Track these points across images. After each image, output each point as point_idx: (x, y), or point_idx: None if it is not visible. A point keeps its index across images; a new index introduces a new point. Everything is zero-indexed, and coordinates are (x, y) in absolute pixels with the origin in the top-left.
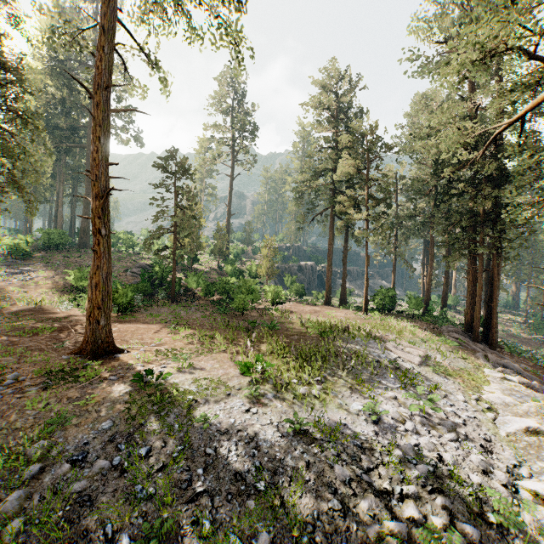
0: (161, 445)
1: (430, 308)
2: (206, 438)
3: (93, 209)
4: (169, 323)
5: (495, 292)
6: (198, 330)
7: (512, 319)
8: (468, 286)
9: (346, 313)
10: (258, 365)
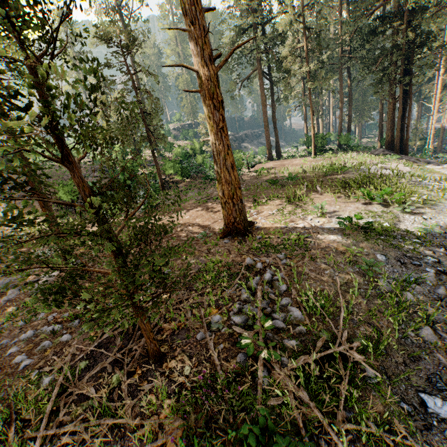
0: (431, 253)
1: (349, 142)
2: (442, 239)
3: (211, 76)
4: (211, 201)
5: (409, 114)
6: (263, 194)
7: (369, 141)
8: (389, 113)
9: (301, 160)
10: (378, 193)
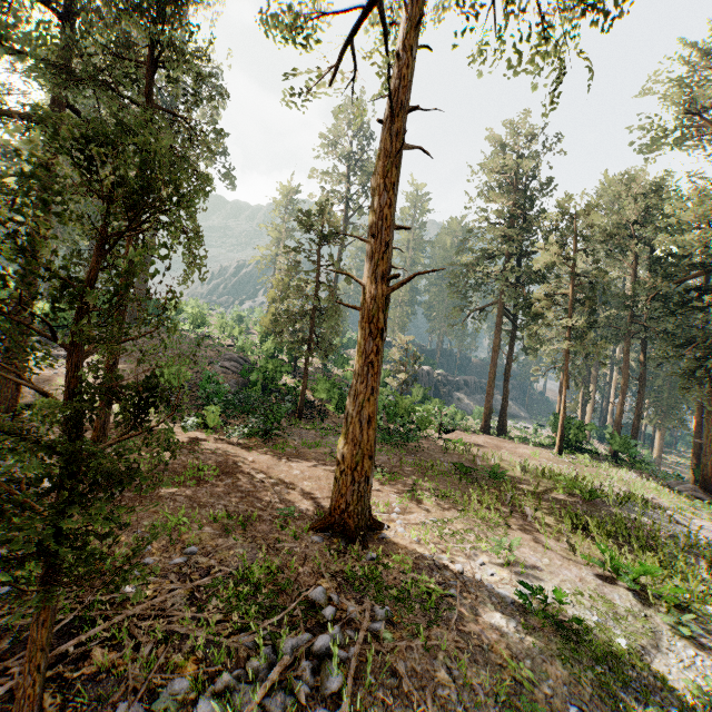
0: None
1: (630, 450)
2: None
3: (377, 296)
4: None
5: None
6: (431, 482)
7: (679, 462)
8: (708, 428)
9: (533, 450)
10: (630, 566)
